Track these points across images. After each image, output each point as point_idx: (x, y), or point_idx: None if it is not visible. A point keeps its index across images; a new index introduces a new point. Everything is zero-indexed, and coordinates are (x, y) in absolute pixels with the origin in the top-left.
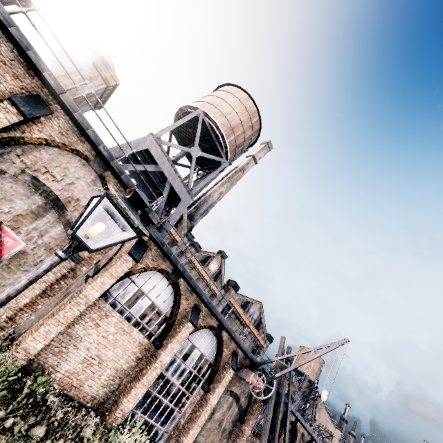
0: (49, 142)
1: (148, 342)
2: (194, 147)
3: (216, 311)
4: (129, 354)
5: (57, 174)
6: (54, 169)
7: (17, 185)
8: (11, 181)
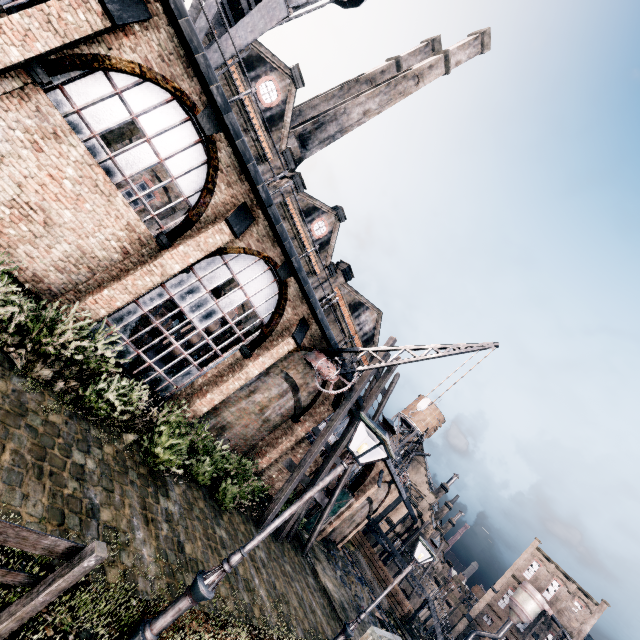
0: None
1: (146, 231)
2: None
3: (280, 227)
4: (107, 236)
5: None
6: None
7: None
8: None
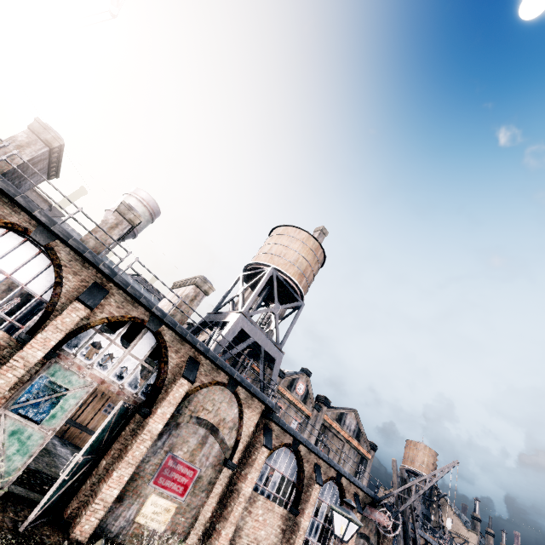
0: (201, 386)
1: (287, 512)
2: (275, 304)
3: (334, 464)
4: (275, 529)
5: (209, 406)
6: (207, 404)
7: (188, 428)
8: (185, 427)
